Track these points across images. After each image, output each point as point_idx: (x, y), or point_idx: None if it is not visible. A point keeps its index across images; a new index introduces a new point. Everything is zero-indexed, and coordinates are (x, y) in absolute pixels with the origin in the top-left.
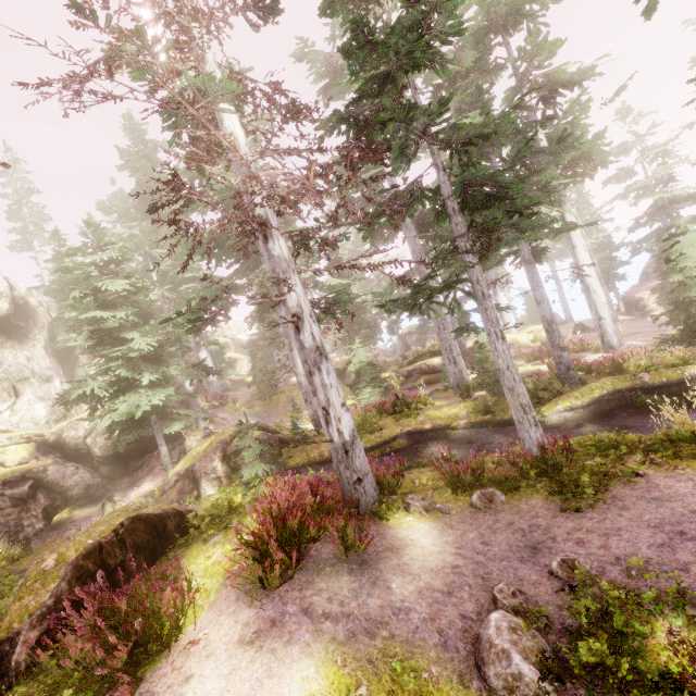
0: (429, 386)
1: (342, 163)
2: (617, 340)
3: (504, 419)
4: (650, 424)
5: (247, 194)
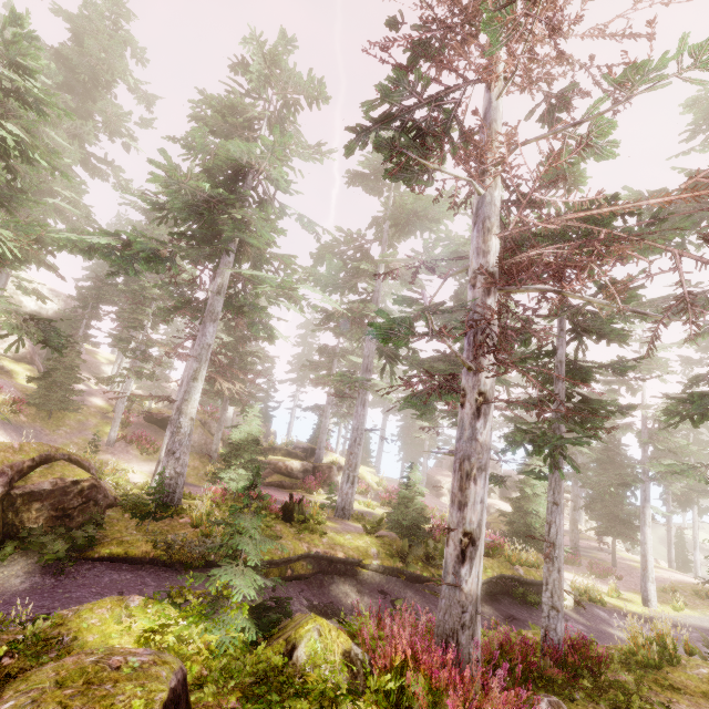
0: (281, 489)
1: None
2: None
3: (416, 573)
4: (530, 620)
5: (485, 232)
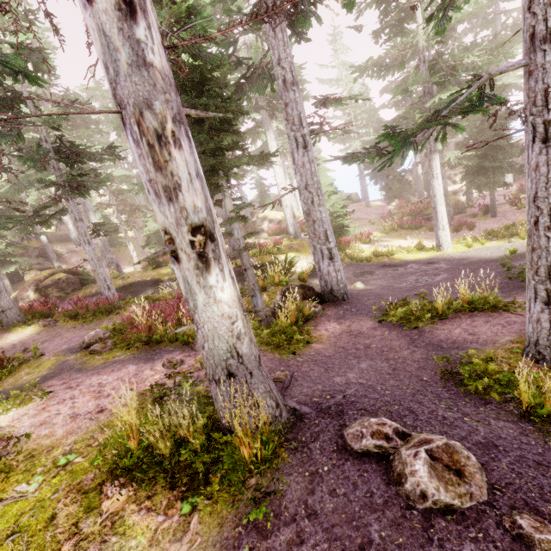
0: None
1: (6, 122)
2: (293, 230)
3: None
4: None
5: None
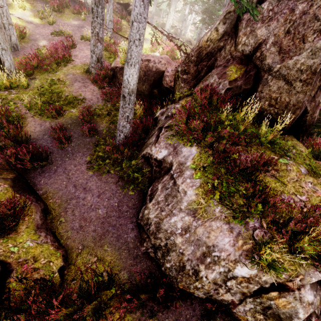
0: None
1: None
2: None
3: None
4: None
5: None
